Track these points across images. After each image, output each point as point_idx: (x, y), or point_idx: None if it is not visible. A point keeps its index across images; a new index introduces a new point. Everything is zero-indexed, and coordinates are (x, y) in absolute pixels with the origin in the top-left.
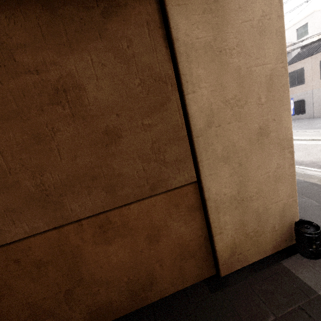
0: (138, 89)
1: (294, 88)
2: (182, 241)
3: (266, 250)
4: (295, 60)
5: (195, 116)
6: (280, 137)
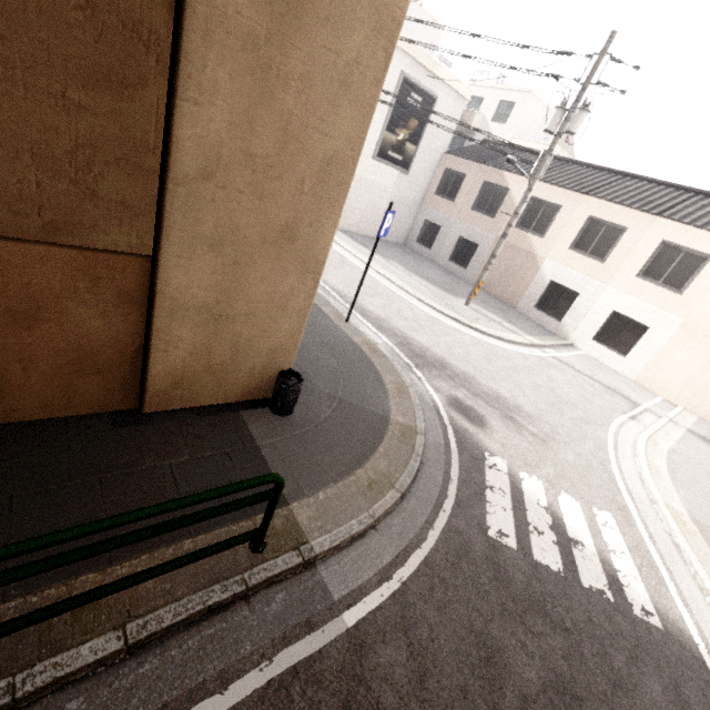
0: (75, 14)
1: (441, 199)
2: (87, 343)
3: (231, 395)
4: (464, 154)
5: (185, 147)
6: (309, 253)
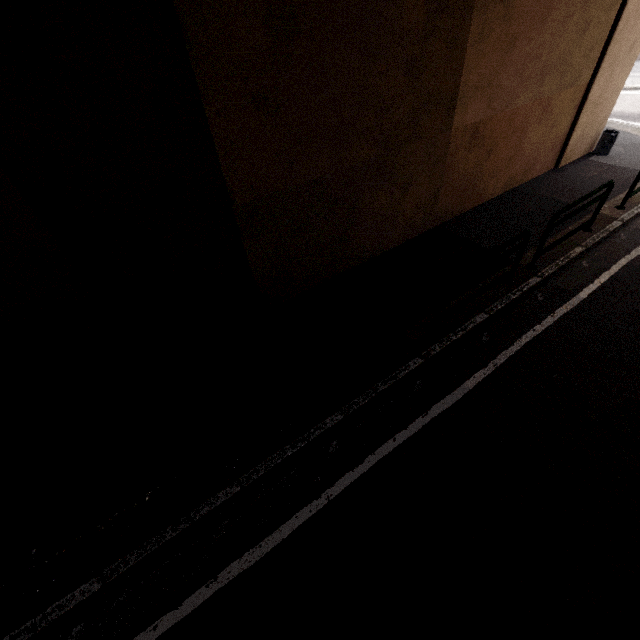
0: None
1: None
2: (558, 134)
3: (580, 153)
4: None
5: (621, 21)
6: (634, 54)
